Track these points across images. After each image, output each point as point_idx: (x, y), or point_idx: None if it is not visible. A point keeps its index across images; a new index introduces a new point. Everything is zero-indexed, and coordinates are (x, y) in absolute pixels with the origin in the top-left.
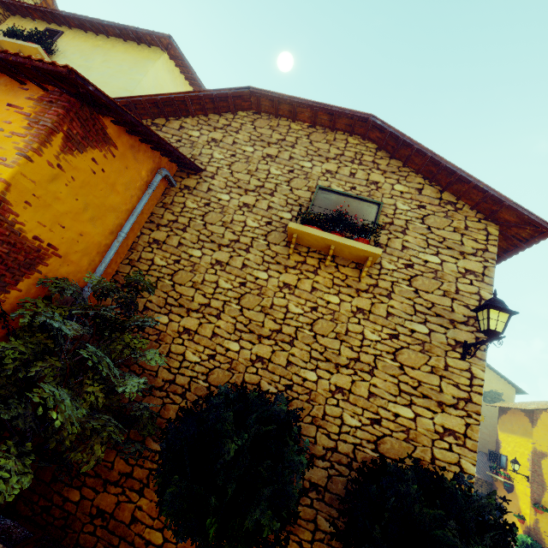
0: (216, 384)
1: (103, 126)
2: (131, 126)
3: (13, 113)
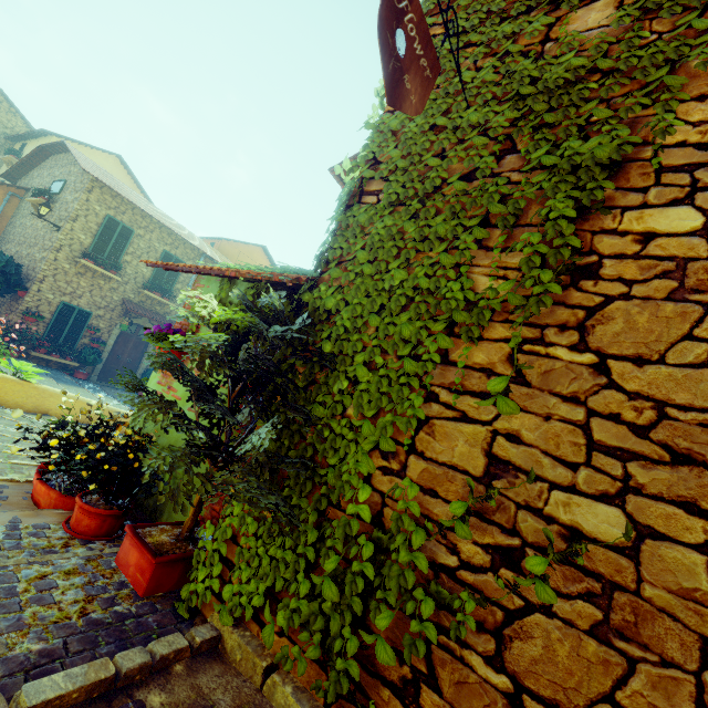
0: None
1: None
2: None
3: None
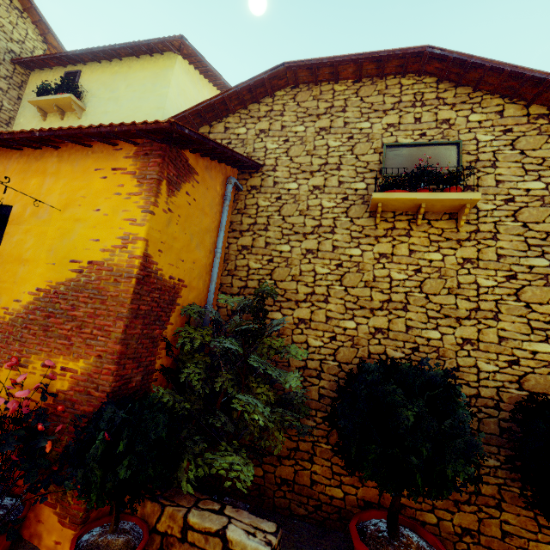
0: (345, 361)
1: (185, 159)
2: (209, 150)
3: (120, 176)
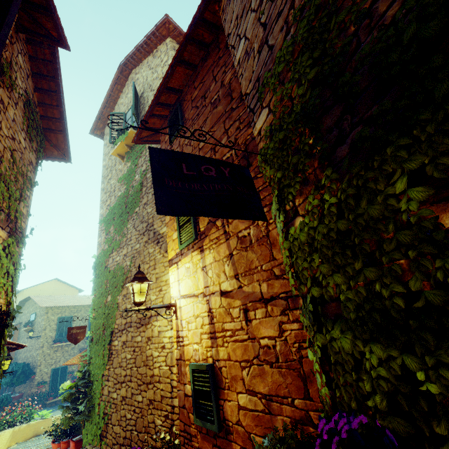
0: None
1: None
2: None
3: None
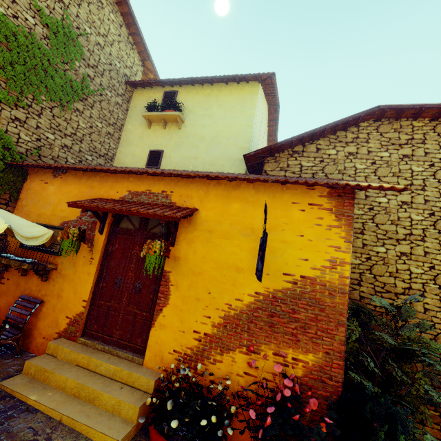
0: None
1: None
2: None
3: (318, 210)
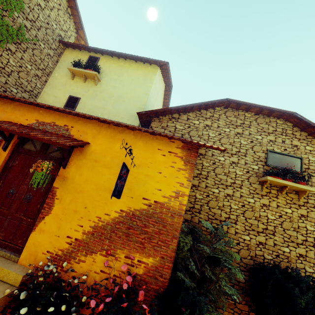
0: (243, 257)
1: None
2: None
3: (173, 157)
